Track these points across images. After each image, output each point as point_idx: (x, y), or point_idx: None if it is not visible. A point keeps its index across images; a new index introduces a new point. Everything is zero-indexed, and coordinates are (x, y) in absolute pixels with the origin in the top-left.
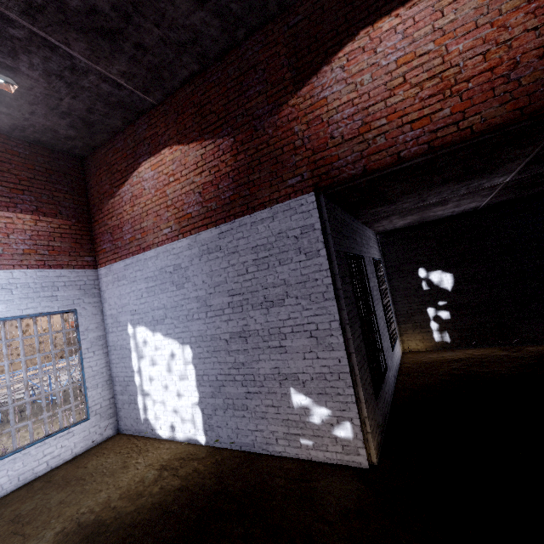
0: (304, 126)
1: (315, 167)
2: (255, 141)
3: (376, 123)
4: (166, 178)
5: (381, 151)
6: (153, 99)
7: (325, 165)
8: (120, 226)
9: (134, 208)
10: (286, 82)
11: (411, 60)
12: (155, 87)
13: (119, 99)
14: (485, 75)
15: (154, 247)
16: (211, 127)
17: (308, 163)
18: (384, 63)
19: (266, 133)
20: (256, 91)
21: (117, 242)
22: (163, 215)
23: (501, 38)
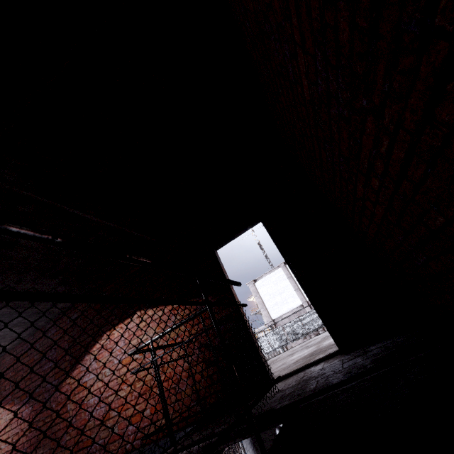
0: (74, 405)
1: (78, 448)
2: (44, 413)
3: (113, 412)
4: None
5: (116, 441)
6: None
7: (83, 447)
8: None
9: None
10: (66, 362)
11: (129, 362)
12: None
13: None
14: (165, 384)
15: None
16: (20, 392)
17: (73, 443)
18: (116, 361)
19: (51, 406)
20: (49, 366)
21: None
22: None
23: (169, 357)
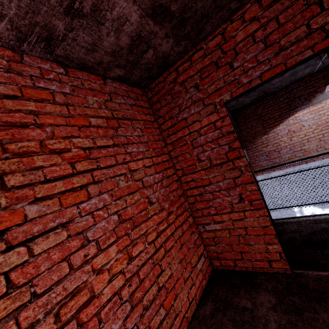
0: None
1: None
2: None
3: None
4: (328, 118)
5: None
6: (316, 70)
7: None
8: (276, 150)
9: (292, 138)
10: None
11: None
12: (328, 63)
13: (301, 76)
14: None
15: (318, 160)
16: None
17: None
18: None
19: None
20: None
21: (274, 160)
22: (327, 140)
23: None
